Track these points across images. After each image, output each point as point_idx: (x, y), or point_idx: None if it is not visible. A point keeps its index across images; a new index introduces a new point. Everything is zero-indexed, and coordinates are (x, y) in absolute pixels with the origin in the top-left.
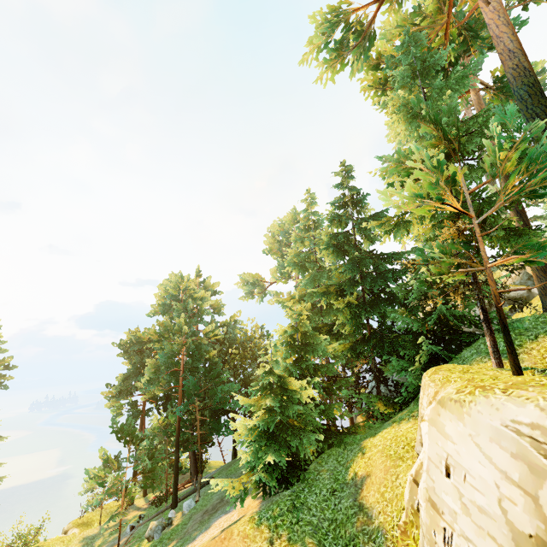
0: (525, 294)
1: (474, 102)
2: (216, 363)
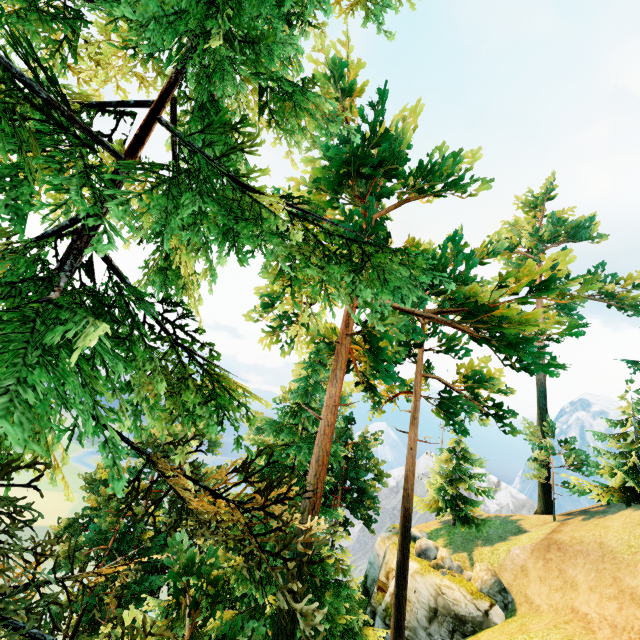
0: (479, 617)
1: (411, 410)
2: (150, 547)
